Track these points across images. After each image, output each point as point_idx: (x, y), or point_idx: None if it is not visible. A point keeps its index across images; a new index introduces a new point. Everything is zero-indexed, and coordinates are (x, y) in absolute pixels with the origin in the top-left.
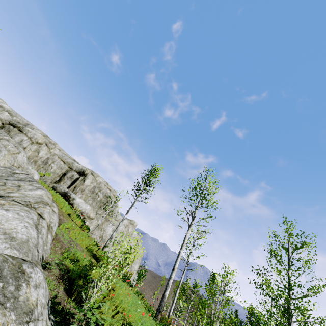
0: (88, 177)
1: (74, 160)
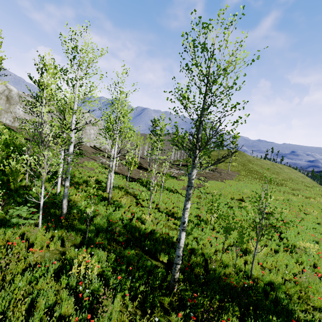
0: None
1: None
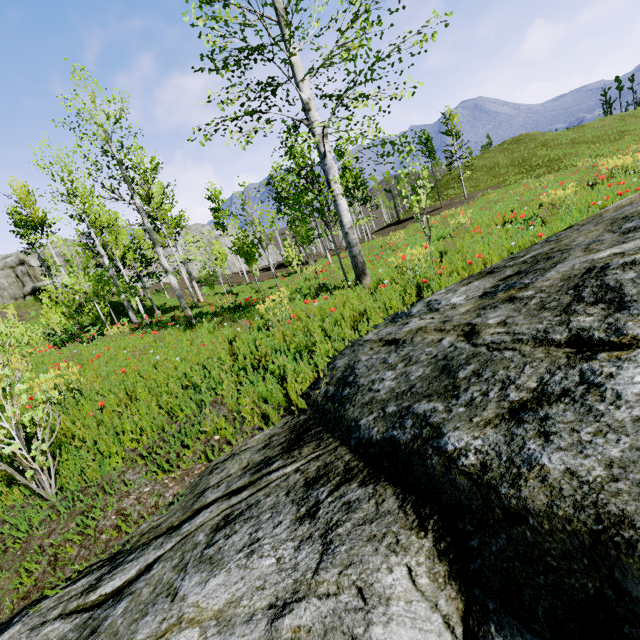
0: (28, 260)
1: (4, 258)
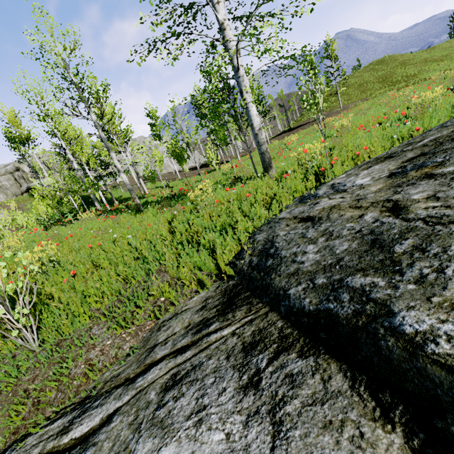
0: (22, 167)
1: (5, 166)
